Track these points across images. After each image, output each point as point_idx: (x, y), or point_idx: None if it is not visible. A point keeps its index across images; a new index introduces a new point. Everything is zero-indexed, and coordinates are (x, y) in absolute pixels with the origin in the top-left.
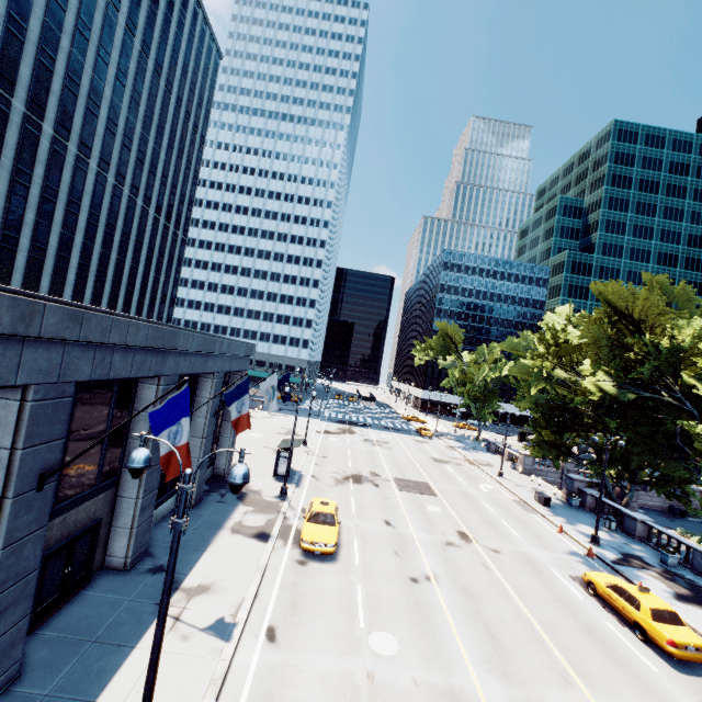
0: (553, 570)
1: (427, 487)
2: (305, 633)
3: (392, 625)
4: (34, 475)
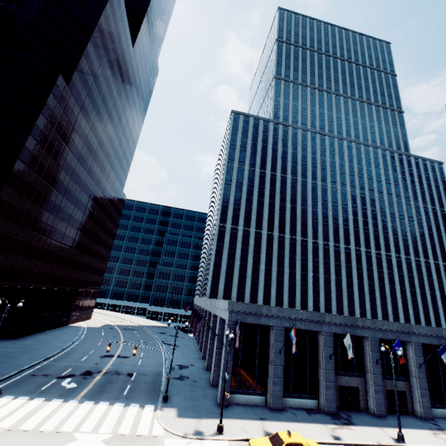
0: None
1: None
2: None
3: None
4: (374, 359)
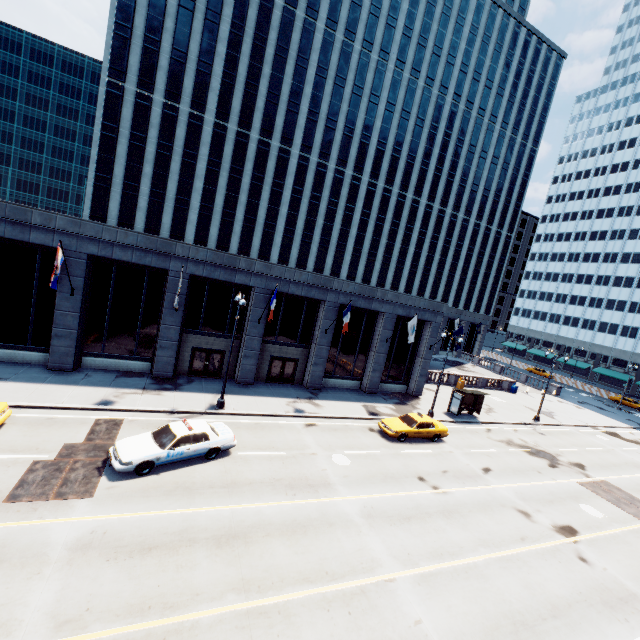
0: None
1: None
2: (321, 434)
3: (358, 464)
4: (257, 317)
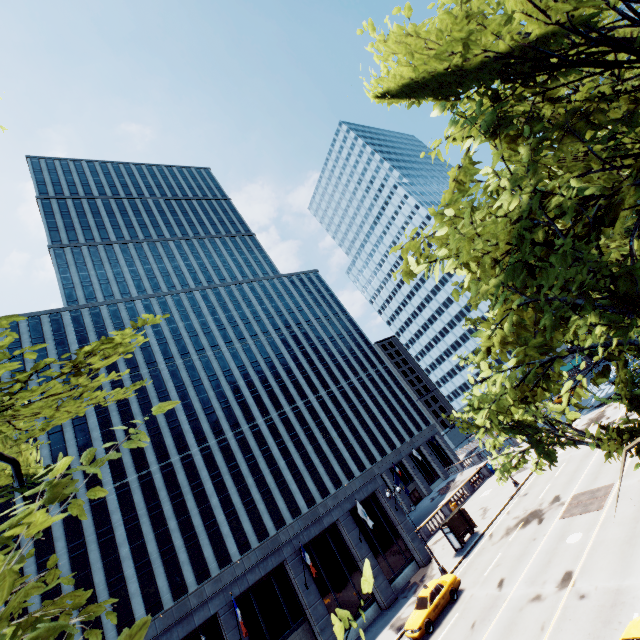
0: (633, 617)
1: (602, 495)
2: None
3: None
4: None
